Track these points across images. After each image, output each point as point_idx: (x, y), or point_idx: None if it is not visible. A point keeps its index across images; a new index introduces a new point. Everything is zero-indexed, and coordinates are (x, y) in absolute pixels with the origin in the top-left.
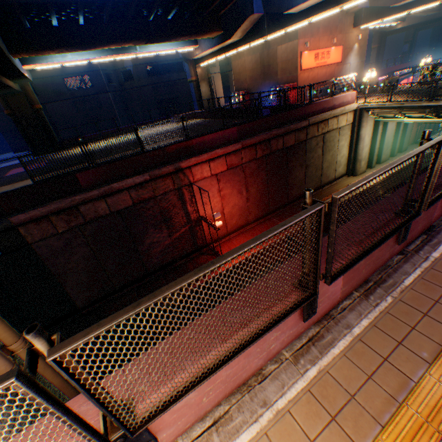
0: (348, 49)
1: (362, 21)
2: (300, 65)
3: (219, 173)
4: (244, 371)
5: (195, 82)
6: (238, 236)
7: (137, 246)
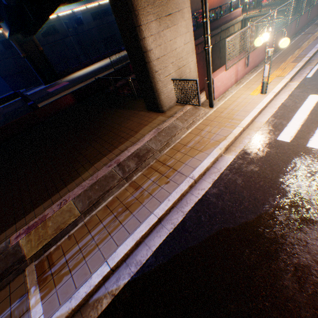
0: None
1: None
2: None
3: None
4: (255, 63)
5: None
6: None
7: None
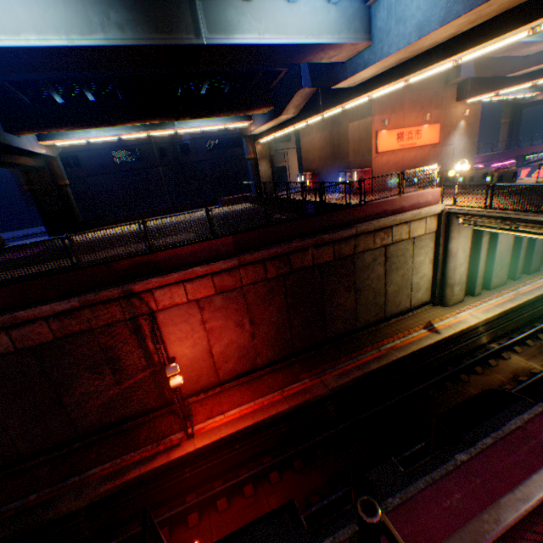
0: (450, 127)
1: (468, 93)
2: (375, 146)
3: (202, 298)
4: None
5: (253, 160)
6: (234, 388)
7: (62, 395)
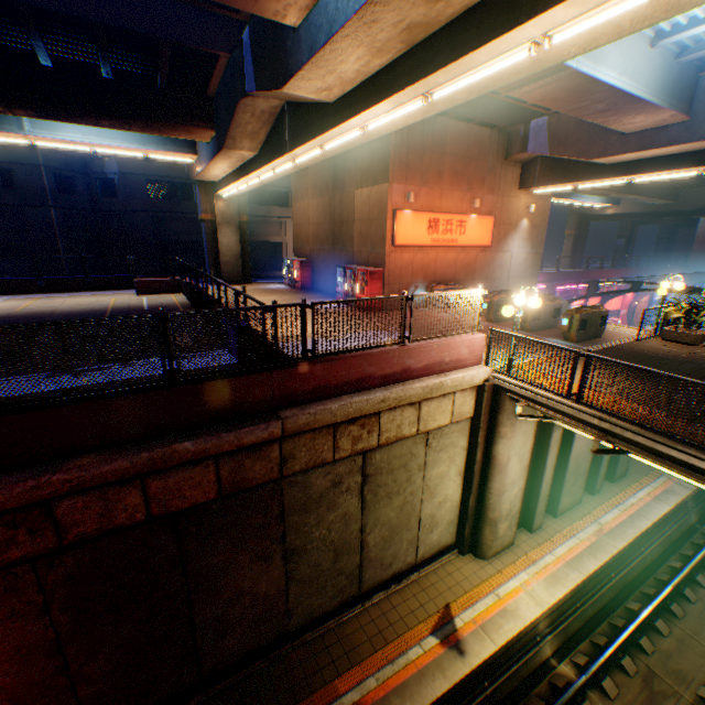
0: (508, 224)
1: (537, 179)
2: (392, 233)
3: None
4: None
5: (209, 223)
6: None
7: None
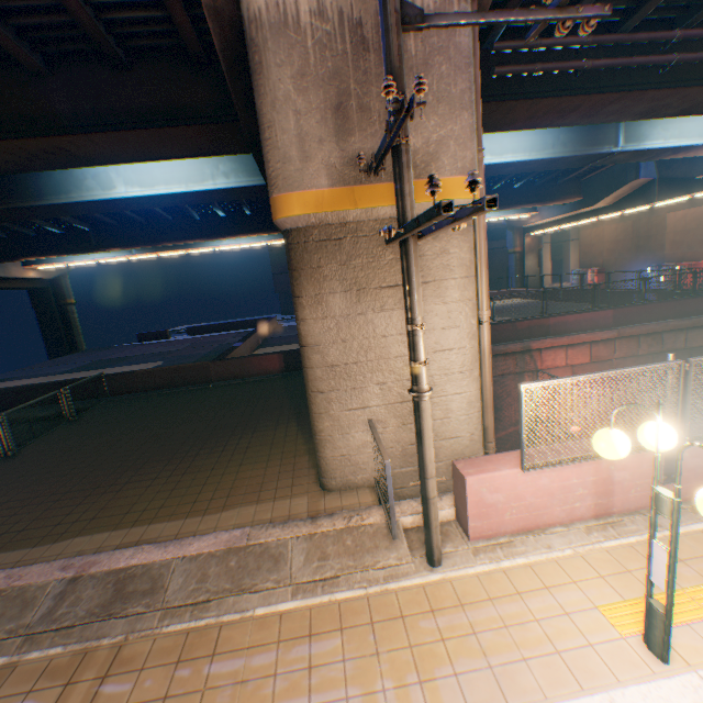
0: None
1: None
2: None
3: (575, 364)
4: None
5: (517, 253)
6: None
7: None
